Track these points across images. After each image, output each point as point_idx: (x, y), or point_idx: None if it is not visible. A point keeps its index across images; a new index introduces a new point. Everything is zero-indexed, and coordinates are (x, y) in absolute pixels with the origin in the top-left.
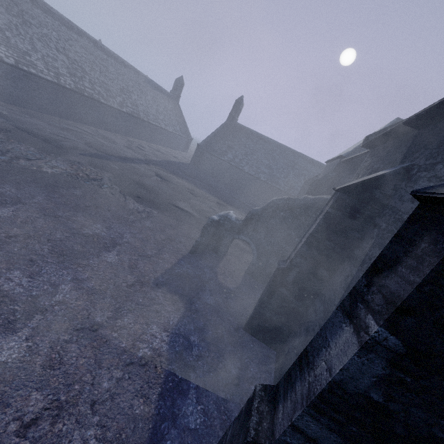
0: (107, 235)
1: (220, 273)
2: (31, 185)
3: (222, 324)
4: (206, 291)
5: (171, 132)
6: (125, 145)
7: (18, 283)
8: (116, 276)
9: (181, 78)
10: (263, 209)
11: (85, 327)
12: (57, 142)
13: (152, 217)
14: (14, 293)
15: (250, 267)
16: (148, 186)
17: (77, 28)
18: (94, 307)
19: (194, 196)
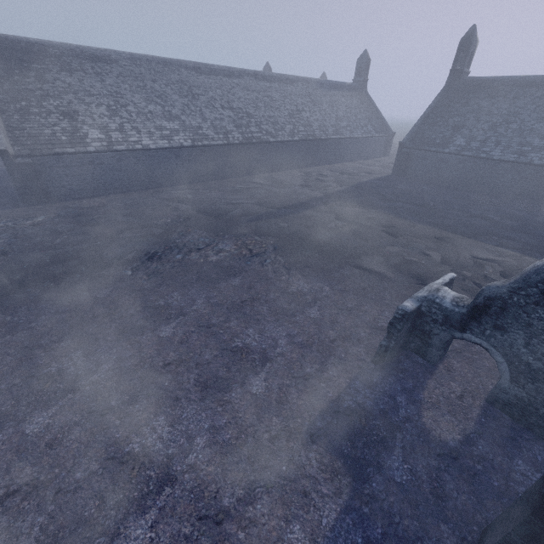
0: (258, 345)
1: (427, 405)
2: (195, 286)
3: (421, 539)
4: (395, 449)
5: (360, 138)
6: (301, 183)
7: (160, 435)
8: (259, 419)
9: (364, 54)
10: (512, 287)
11: (210, 514)
12: (228, 214)
13: (321, 299)
14: (154, 450)
15: (497, 393)
16: (321, 243)
17: (236, 70)
18: (225, 478)
19: (392, 238)
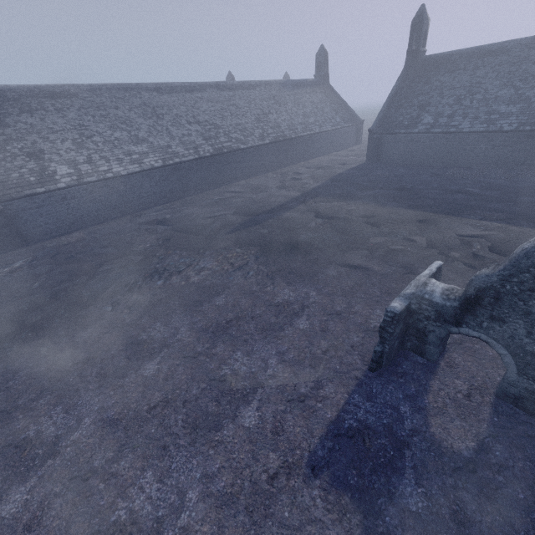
0: (248, 369)
1: (434, 411)
2: (178, 312)
3: None
4: (405, 470)
5: (330, 131)
6: (278, 185)
7: (148, 494)
8: (254, 458)
9: (321, 49)
10: (503, 275)
11: None
12: (207, 229)
13: (309, 306)
14: (143, 514)
15: (506, 387)
16: (303, 245)
17: (198, 84)
18: None
19: (375, 228)
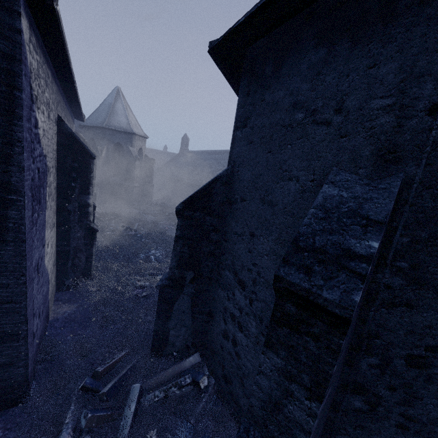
0: None
1: None
2: None
3: None
4: None
5: None
6: None
7: None
8: None
9: None
10: None
11: None
12: None
13: None
14: None
15: None
16: None
17: None
18: None
19: None
